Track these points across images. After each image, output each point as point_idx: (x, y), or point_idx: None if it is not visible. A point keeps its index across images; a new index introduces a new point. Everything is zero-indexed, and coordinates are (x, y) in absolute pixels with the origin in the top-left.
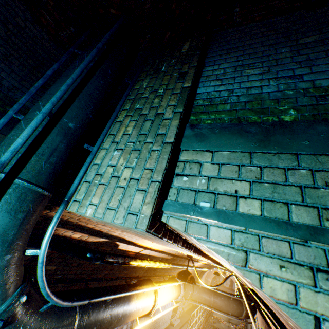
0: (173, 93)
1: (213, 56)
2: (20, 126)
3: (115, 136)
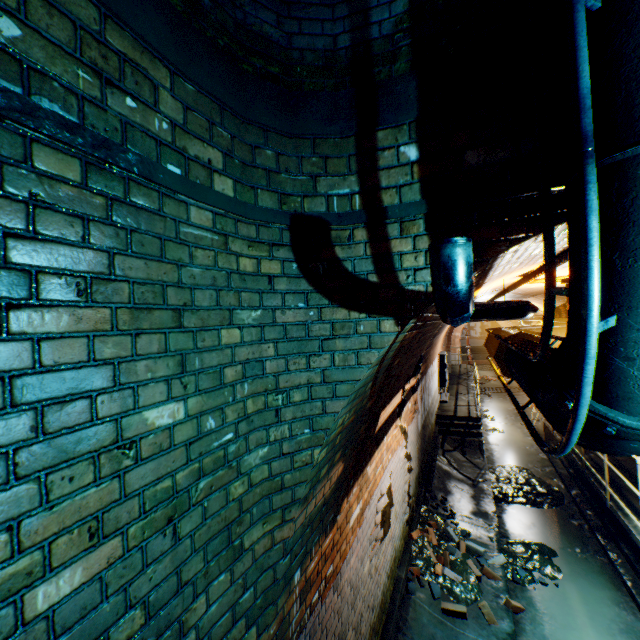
0: None
1: None
2: None
3: None
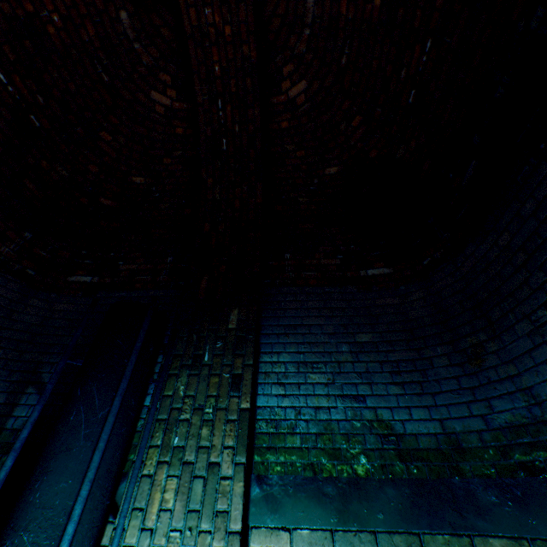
0: (228, 419)
1: (269, 333)
2: None
3: (146, 513)
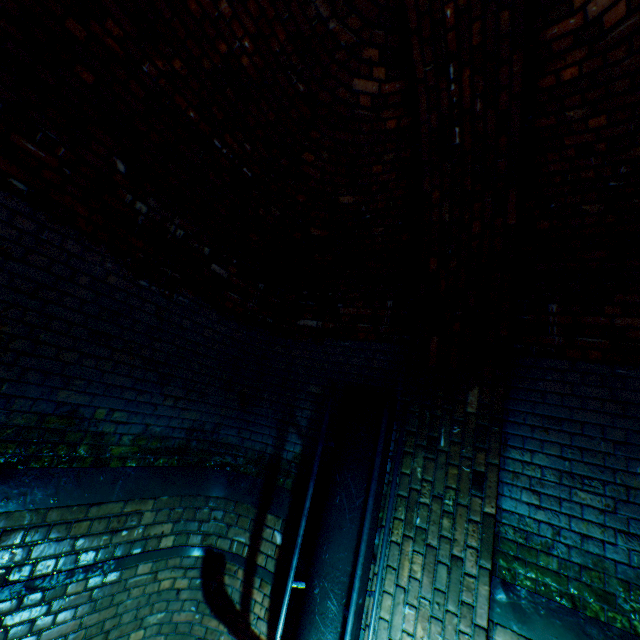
0: (470, 519)
1: (519, 423)
2: (317, 624)
3: (398, 573)
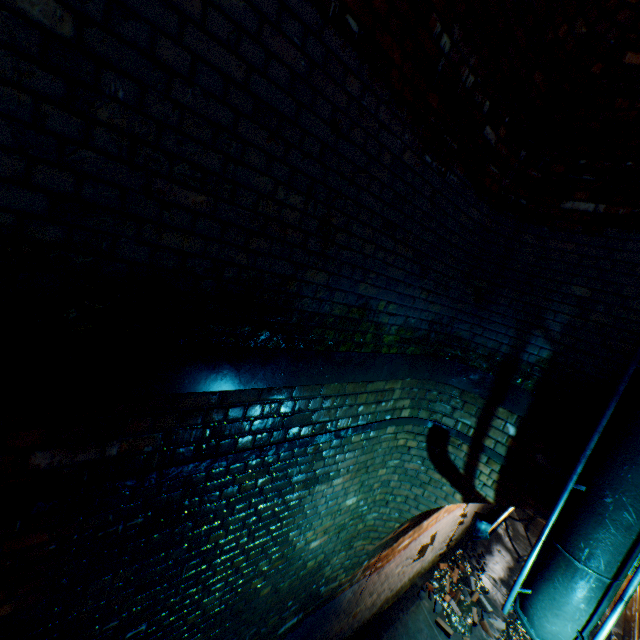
0: None
1: None
2: (606, 526)
3: None
